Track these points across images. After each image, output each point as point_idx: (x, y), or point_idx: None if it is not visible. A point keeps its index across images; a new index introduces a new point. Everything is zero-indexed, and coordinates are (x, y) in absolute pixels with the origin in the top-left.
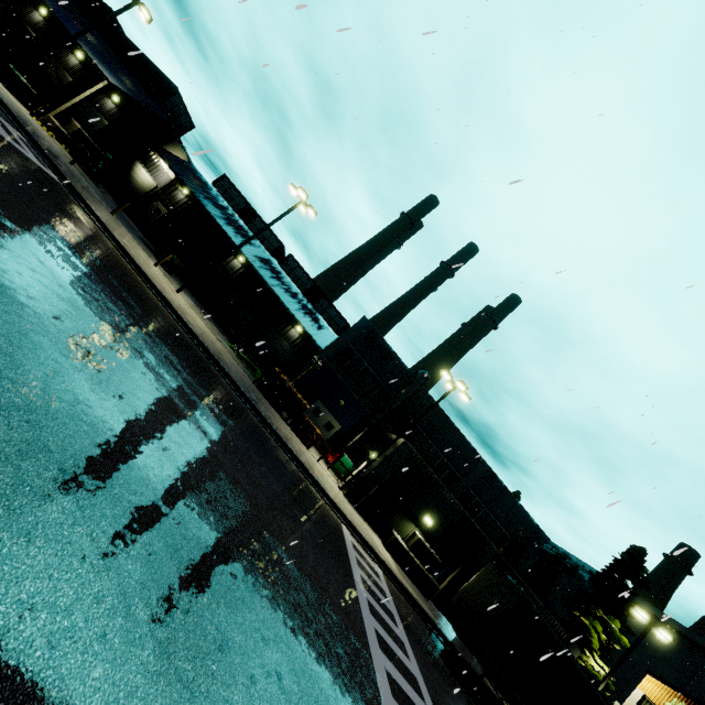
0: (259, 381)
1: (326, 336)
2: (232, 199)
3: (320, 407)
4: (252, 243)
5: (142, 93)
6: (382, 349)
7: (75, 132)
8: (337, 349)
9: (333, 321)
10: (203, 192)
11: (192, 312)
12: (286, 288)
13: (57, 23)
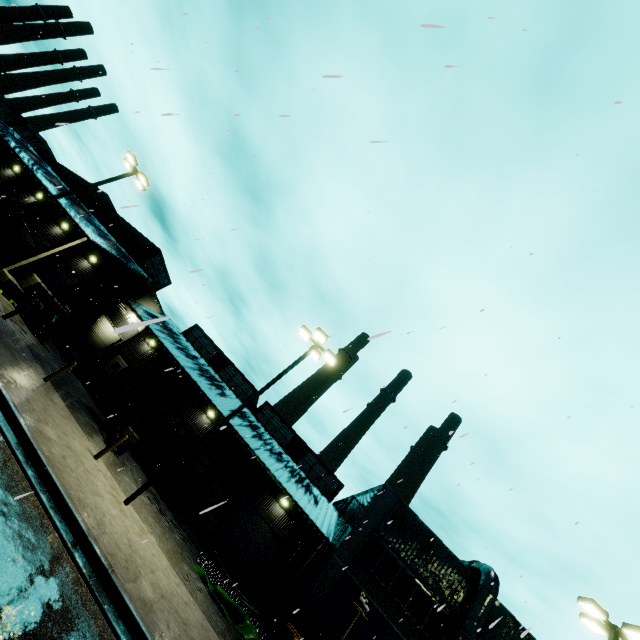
0: None
1: (326, 513)
2: (203, 348)
3: None
4: (227, 395)
5: (123, 253)
6: (419, 535)
7: (32, 286)
8: (358, 545)
9: (322, 481)
10: (174, 342)
11: (148, 541)
12: (270, 447)
13: (51, 204)
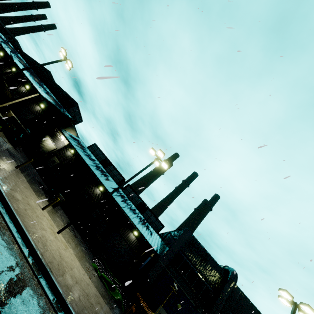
0: (117, 302)
1: (156, 239)
2: (98, 155)
3: (161, 312)
4: (109, 179)
5: (58, 103)
6: (201, 253)
7: (9, 117)
8: (171, 256)
9: (154, 224)
10: (83, 151)
11: (69, 253)
12: (130, 206)
13: (20, 74)
